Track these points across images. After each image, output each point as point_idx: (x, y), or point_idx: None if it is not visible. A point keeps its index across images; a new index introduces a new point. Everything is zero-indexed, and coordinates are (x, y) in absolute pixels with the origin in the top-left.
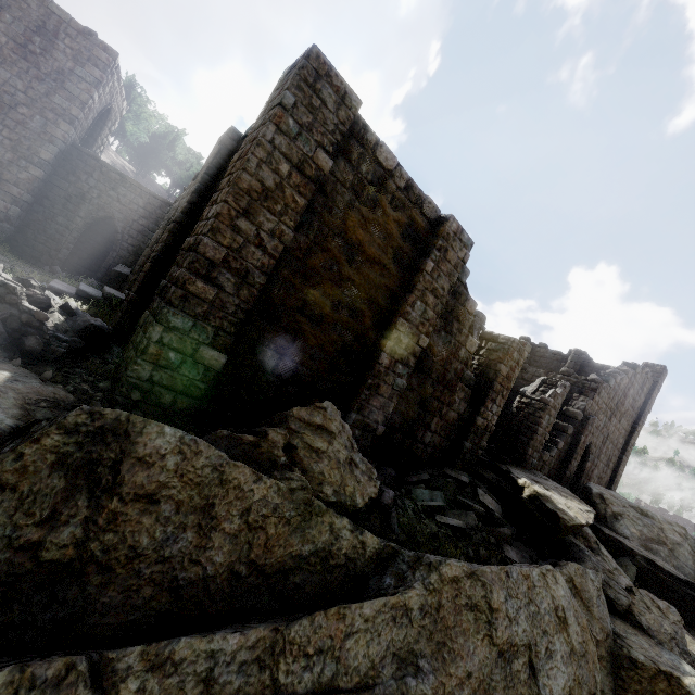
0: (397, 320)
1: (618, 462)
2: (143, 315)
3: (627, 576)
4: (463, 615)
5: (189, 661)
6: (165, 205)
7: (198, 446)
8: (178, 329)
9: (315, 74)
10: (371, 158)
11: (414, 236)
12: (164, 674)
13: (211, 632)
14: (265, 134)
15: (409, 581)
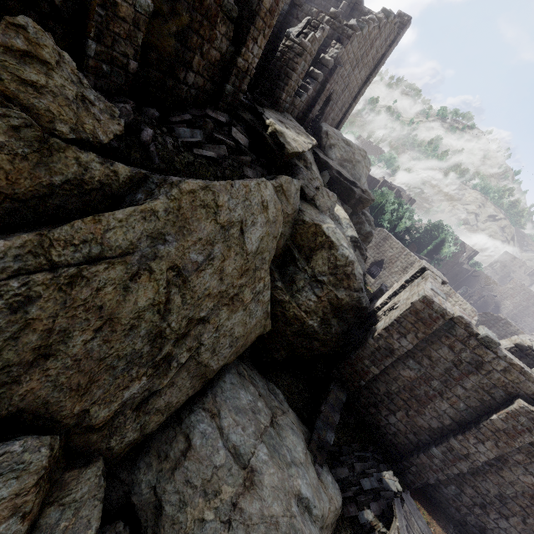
0: None
1: (349, 107)
2: None
3: (322, 181)
4: (198, 211)
5: None
6: None
7: None
8: None
9: None
10: None
11: None
12: None
13: None
14: None
15: (156, 195)
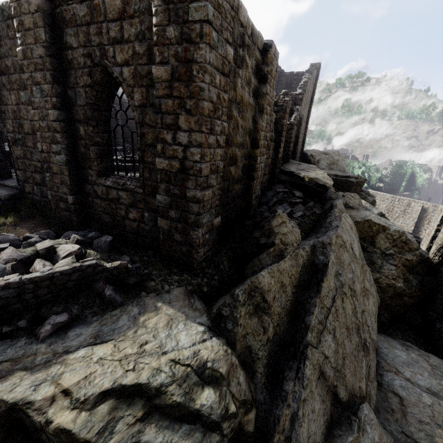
0: (260, 135)
1: (305, 129)
2: (160, 222)
3: (333, 187)
4: (340, 250)
5: (314, 323)
6: None
7: (272, 270)
8: (206, 223)
9: None
10: (237, 22)
11: (256, 70)
12: (314, 331)
13: (310, 313)
14: (206, 58)
15: (327, 253)
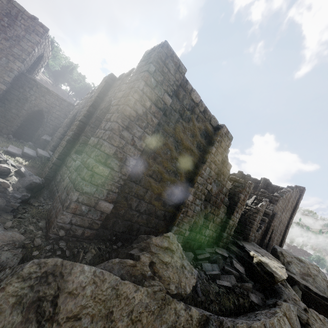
0: (198, 178)
1: (284, 232)
2: (65, 180)
3: (299, 297)
4: None
5: None
6: (70, 105)
7: (104, 276)
8: (87, 193)
9: (165, 55)
10: (189, 97)
11: (206, 135)
12: None
13: None
14: (139, 86)
15: None
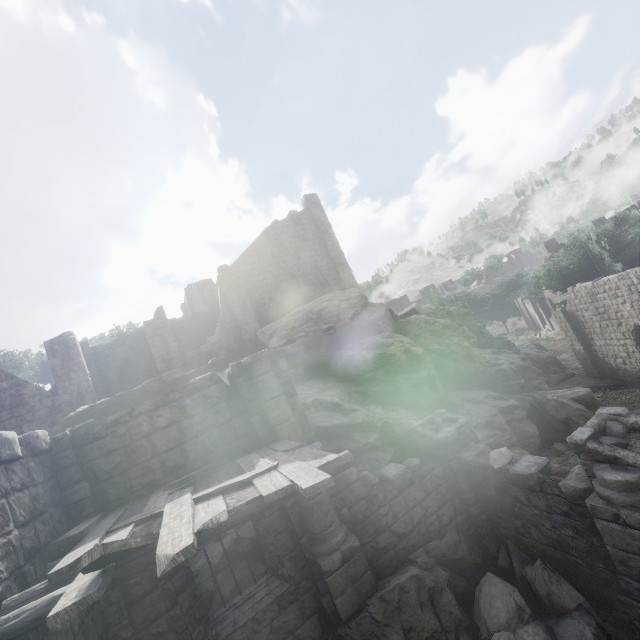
0: None
1: (338, 275)
2: None
3: None
4: None
5: None
6: None
7: None
8: None
9: None
10: None
11: None
12: None
13: None
14: None
15: None
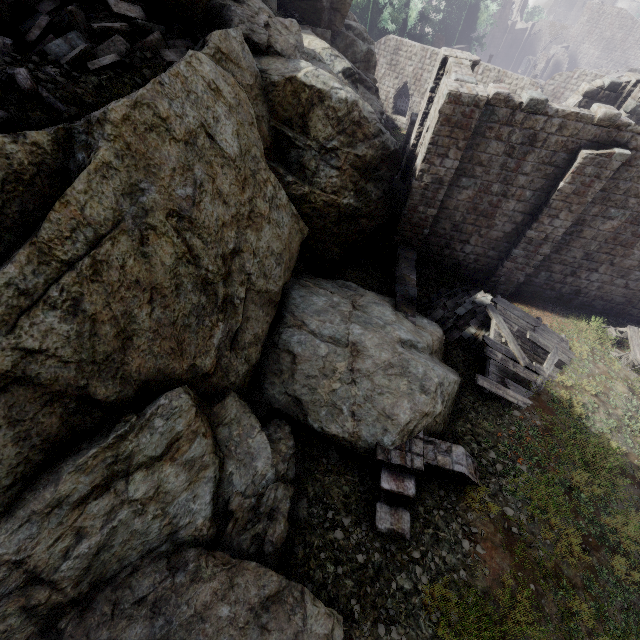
0: None
1: None
2: None
3: (270, 10)
4: (148, 139)
5: None
6: None
7: None
8: None
9: None
10: None
11: None
12: None
13: None
14: None
15: (95, 145)
